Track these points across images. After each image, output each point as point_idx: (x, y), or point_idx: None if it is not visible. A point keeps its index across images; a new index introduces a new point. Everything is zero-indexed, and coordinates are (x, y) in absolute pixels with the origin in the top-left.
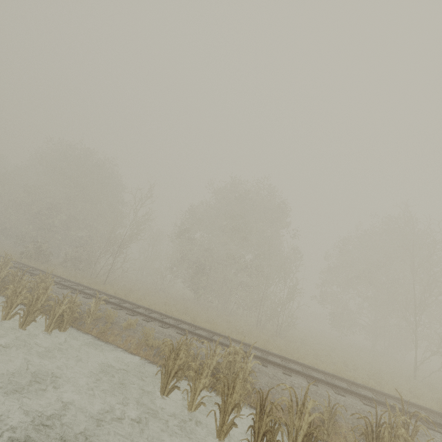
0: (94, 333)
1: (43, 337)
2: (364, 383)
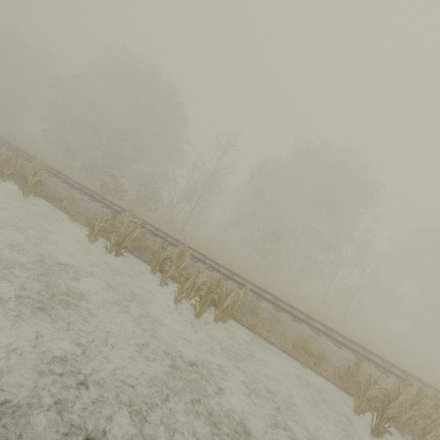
0: (245, 323)
1: (211, 327)
2: None
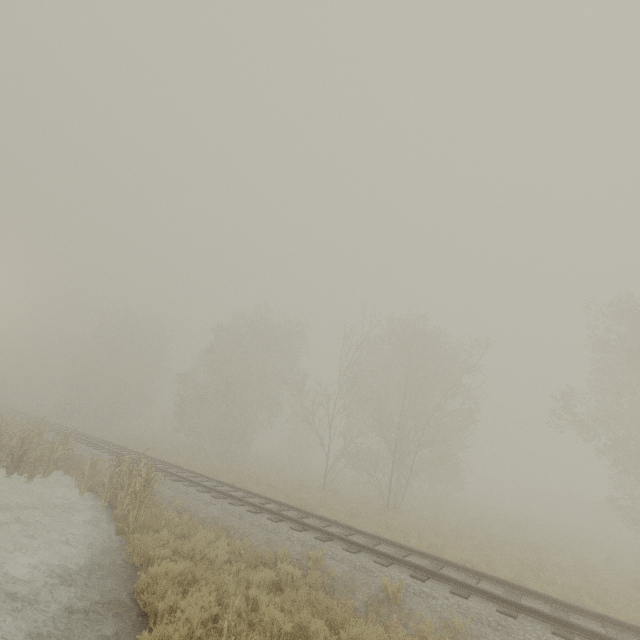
0: None
1: None
2: (177, 463)
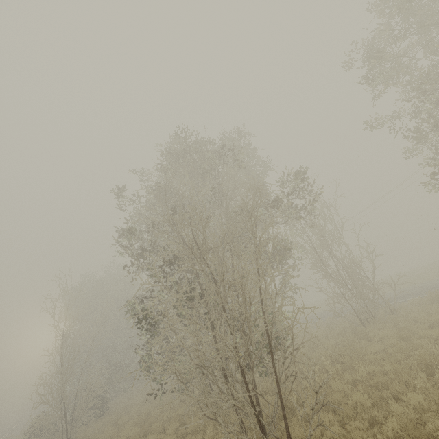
0: None
1: None
2: None
